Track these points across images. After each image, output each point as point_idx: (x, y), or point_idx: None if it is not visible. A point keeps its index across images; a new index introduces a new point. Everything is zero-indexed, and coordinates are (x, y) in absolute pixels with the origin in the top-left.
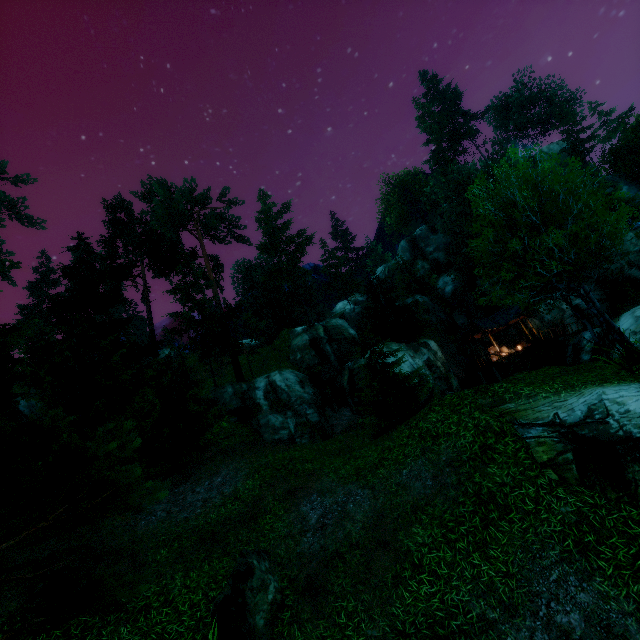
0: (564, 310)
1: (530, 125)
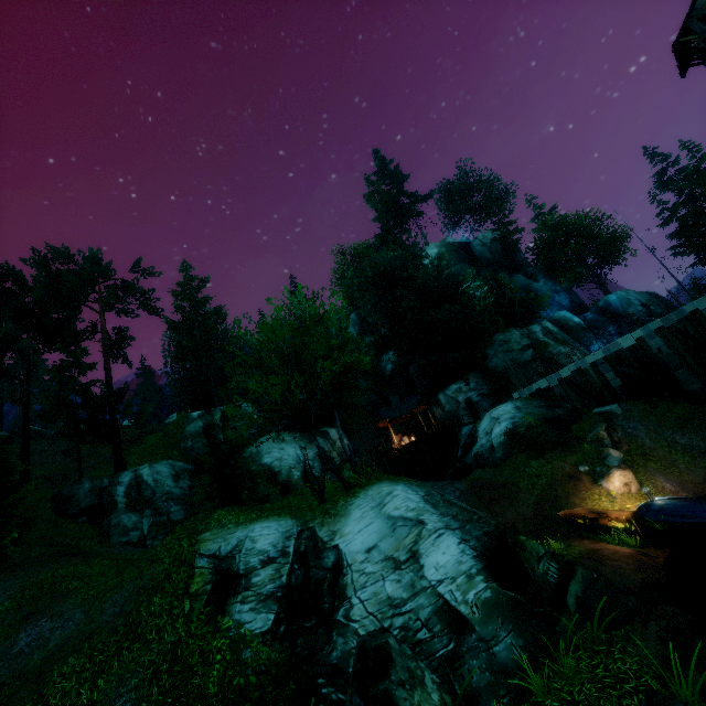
0: (459, 402)
1: (470, 212)
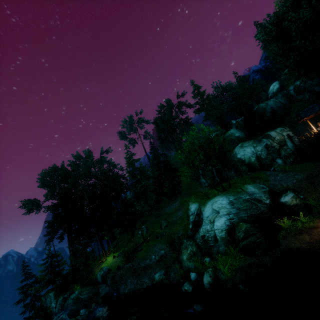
0: None
1: None
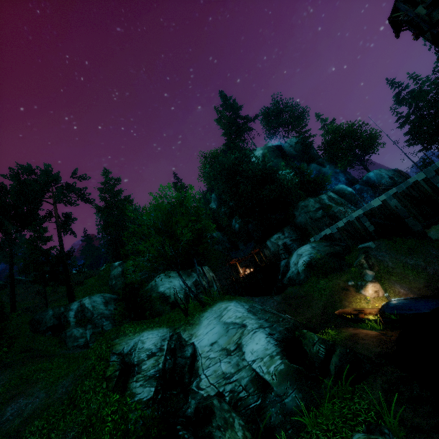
0: (279, 245)
1: (281, 126)
